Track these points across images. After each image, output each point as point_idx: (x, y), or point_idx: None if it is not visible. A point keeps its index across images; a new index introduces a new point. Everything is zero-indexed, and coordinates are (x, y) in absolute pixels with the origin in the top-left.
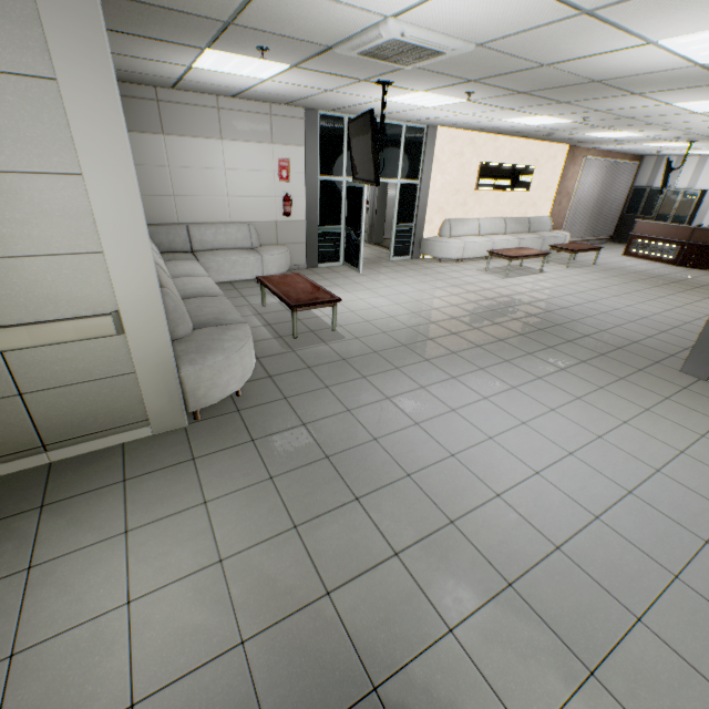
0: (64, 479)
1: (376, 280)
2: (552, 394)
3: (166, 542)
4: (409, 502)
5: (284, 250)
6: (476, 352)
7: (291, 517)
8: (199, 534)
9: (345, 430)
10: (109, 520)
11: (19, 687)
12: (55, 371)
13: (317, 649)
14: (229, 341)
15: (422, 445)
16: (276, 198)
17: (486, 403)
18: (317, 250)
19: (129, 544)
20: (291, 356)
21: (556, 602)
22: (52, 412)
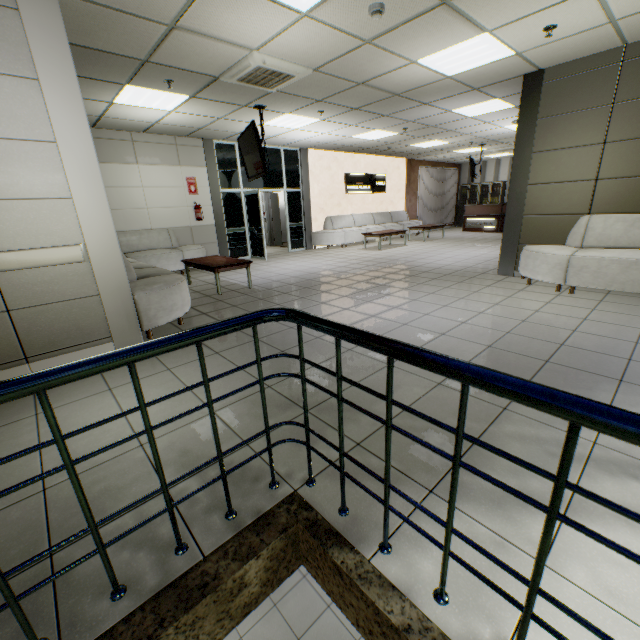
0: None
1: None
2: None
3: None
4: None
5: None
6: None
7: (272, 599)
8: None
9: None
10: None
11: None
12: None
13: None
14: None
15: None
16: None
17: None
18: None
19: None
20: None
21: None
22: None
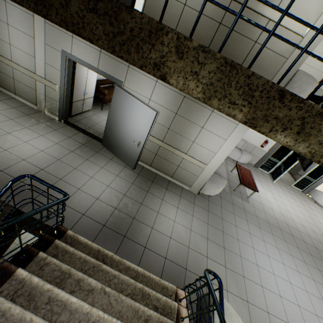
0: (171, 186)
1: (277, 190)
2: (312, 288)
3: (183, 216)
4: (236, 261)
5: (250, 157)
6: (295, 249)
7: (207, 236)
8: (189, 221)
9: (231, 229)
10: (175, 202)
11: (158, 218)
12: (187, 166)
13: (200, 262)
14: (220, 183)
15: (250, 254)
16: (262, 139)
17: (282, 265)
18: (262, 163)
19: (177, 210)
20: (229, 195)
21: (256, 317)
22: (179, 172)
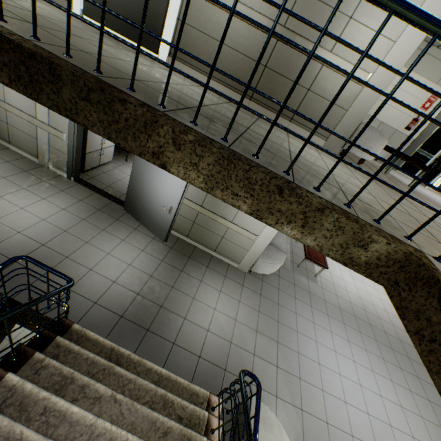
0: (213, 262)
1: None
2: (388, 391)
3: (227, 302)
4: (291, 359)
5: None
6: (371, 342)
7: (257, 327)
8: (234, 308)
9: (289, 318)
10: (218, 284)
11: (193, 305)
12: (233, 238)
13: (244, 362)
14: (277, 258)
15: (311, 349)
16: None
17: (352, 363)
18: None
19: (219, 295)
20: (291, 274)
21: (311, 428)
22: (223, 245)
